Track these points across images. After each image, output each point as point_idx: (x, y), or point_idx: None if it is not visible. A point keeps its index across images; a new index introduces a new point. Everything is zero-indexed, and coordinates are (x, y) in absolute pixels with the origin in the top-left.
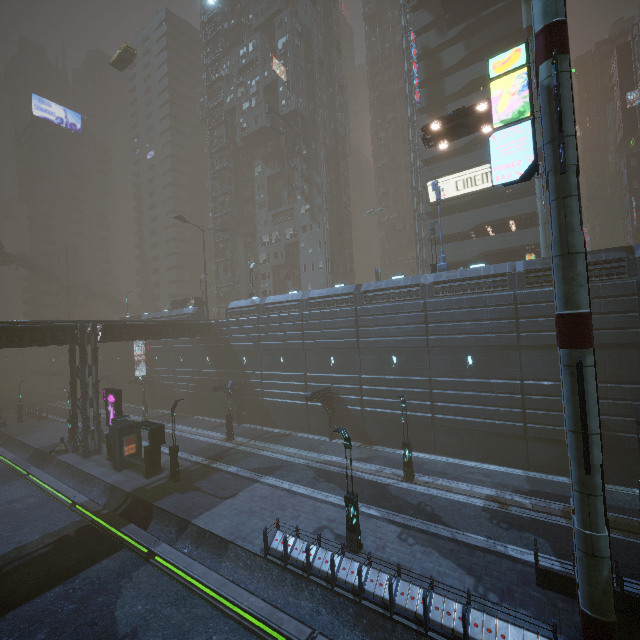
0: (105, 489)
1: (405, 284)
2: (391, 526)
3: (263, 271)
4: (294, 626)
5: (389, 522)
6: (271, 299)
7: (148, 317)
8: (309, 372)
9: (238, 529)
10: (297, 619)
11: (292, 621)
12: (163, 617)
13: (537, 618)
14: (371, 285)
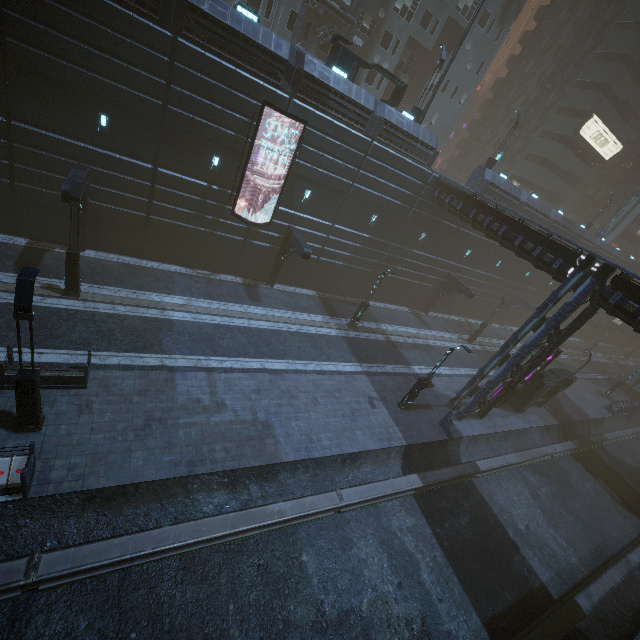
0: (542, 431)
1: (592, 241)
2: (587, 381)
3: (393, 30)
4: (636, 429)
5: (584, 379)
6: (531, 200)
7: (310, 70)
8: (505, 278)
9: (596, 410)
10: (633, 427)
11: (634, 428)
12: (630, 454)
13: (623, 395)
14: (582, 231)
